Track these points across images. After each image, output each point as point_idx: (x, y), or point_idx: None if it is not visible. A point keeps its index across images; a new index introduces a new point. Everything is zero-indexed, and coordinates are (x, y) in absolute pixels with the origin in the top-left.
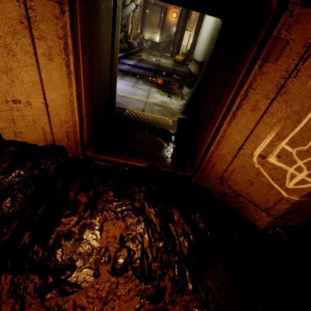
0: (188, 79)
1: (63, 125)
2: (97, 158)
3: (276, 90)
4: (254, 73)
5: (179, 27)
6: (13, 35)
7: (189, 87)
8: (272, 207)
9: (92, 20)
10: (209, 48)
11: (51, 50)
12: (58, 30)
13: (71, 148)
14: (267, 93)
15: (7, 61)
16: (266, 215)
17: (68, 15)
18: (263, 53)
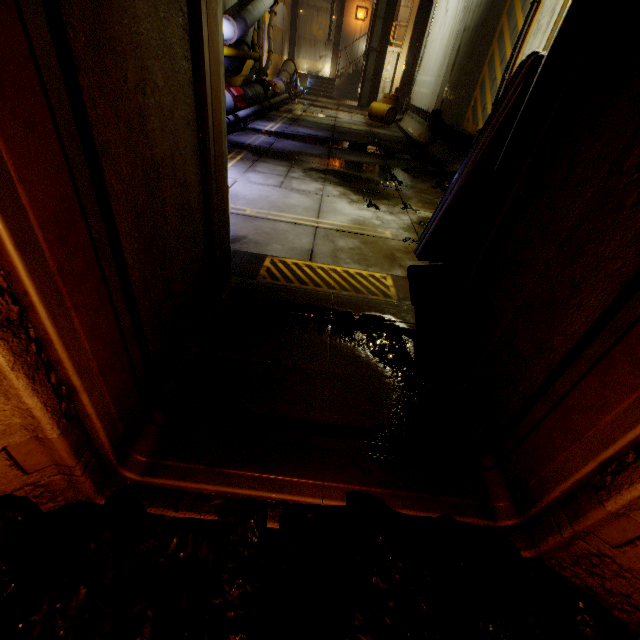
0: (408, 156)
1: None
2: (164, 486)
3: None
4: None
5: (373, 39)
6: None
7: (415, 175)
8: None
9: None
10: (452, 78)
11: None
12: None
13: (49, 486)
14: None
15: None
16: None
17: None
18: None
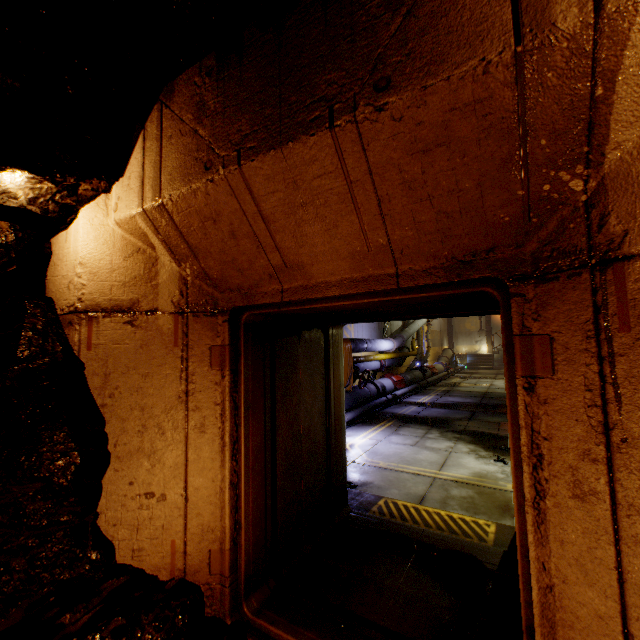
0: None
1: (205, 535)
2: (261, 628)
3: (597, 435)
4: (524, 403)
5: None
6: (169, 411)
7: None
8: None
9: (276, 372)
10: None
11: (206, 419)
12: (217, 396)
13: (213, 591)
14: (583, 446)
15: (154, 442)
16: None
17: (228, 378)
18: (515, 364)
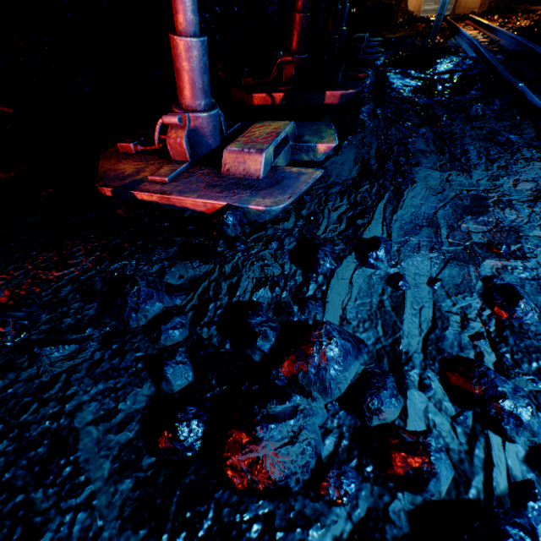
0: None
1: (418, 6)
2: None
3: None
4: None
5: None
6: None
7: None
8: (477, 6)
9: None
10: None
11: None
12: None
13: (416, 15)
14: None
15: None
16: (476, 11)
17: None
18: None
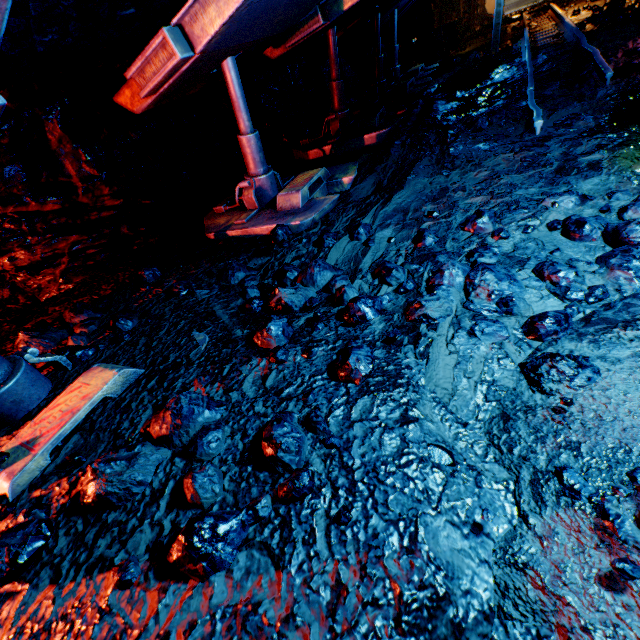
0: None
1: None
2: None
3: None
4: None
5: None
6: None
7: None
8: None
9: None
10: None
11: None
12: None
13: None
14: None
15: None
16: None
17: None
18: None
